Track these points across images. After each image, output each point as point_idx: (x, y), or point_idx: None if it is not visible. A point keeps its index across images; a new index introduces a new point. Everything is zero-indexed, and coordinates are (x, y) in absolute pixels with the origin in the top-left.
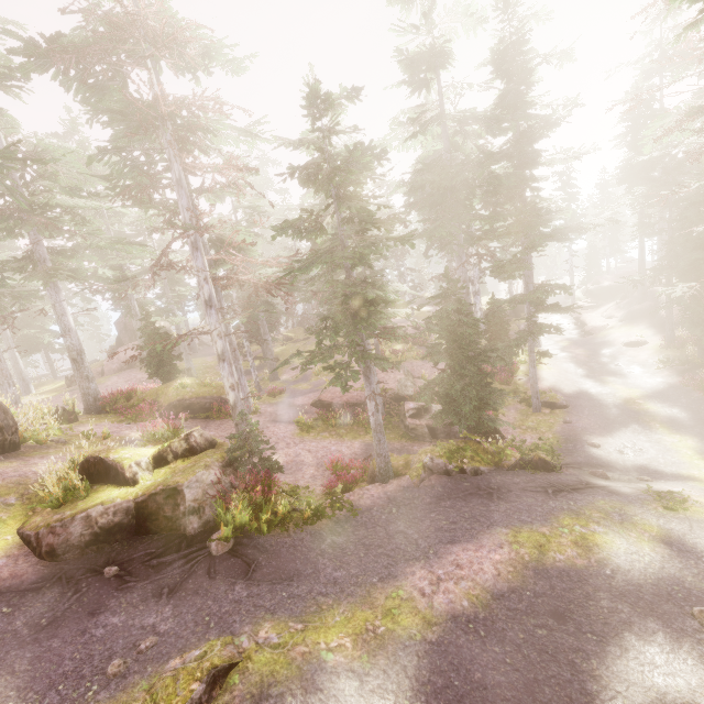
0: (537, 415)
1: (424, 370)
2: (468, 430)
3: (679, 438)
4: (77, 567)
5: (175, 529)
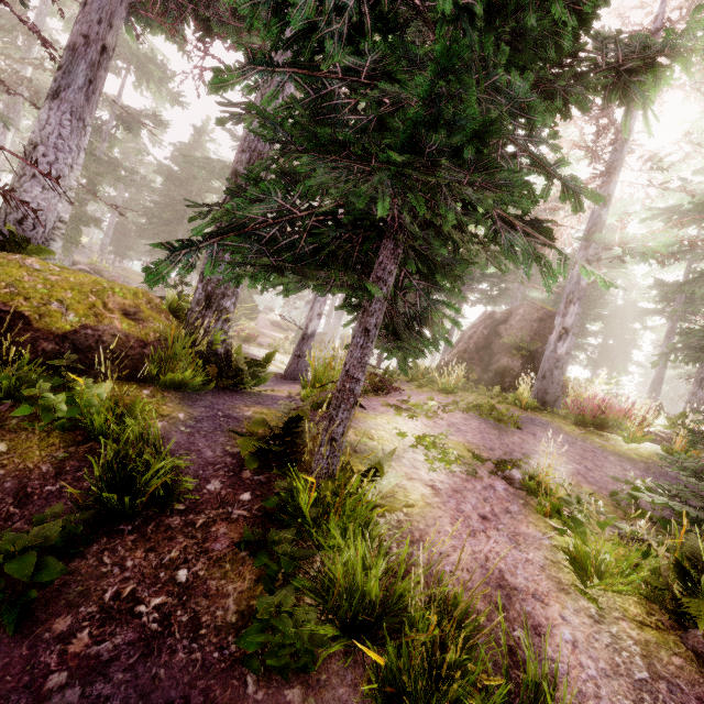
0: None
1: None
2: None
3: None
4: None
5: None
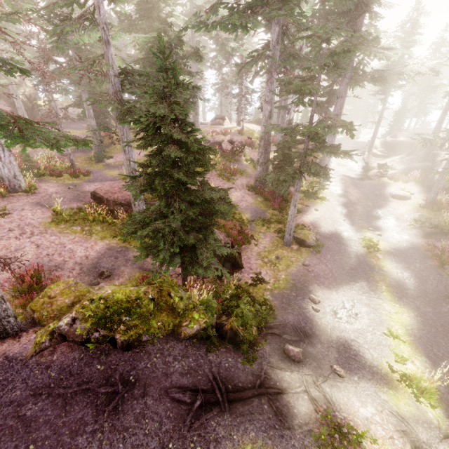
0: (285, 249)
1: (218, 181)
2: (182, 268)
3: (397, 309)
4: None
5: None
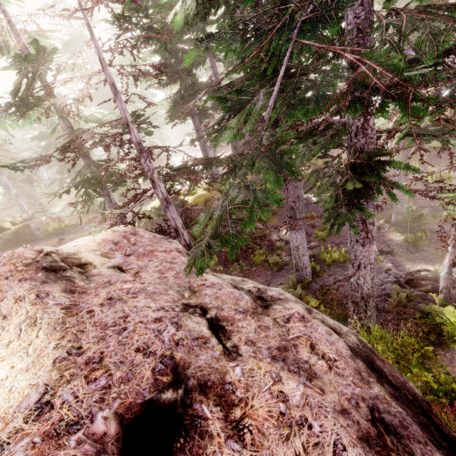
0: None
1: None
2: None
3: None
4: (4, 248)
5: (32, 236)
